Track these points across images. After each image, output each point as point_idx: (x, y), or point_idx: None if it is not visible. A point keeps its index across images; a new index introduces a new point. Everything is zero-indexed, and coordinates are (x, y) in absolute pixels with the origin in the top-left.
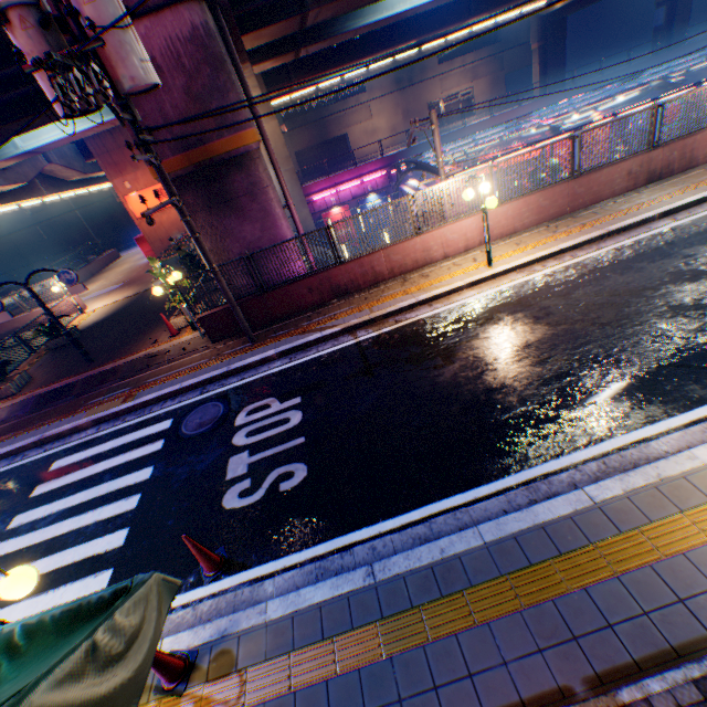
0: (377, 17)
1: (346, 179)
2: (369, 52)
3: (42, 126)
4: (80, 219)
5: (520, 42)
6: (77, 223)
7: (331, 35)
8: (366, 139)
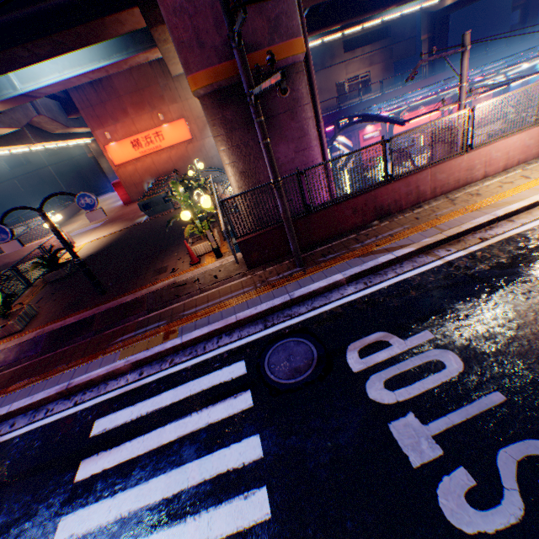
0: None
1: None
2: (312, 29)
3: (48, 57)
4: (52, 173)
5: (405, 38)
6: (50, 177)
7: None
8: None
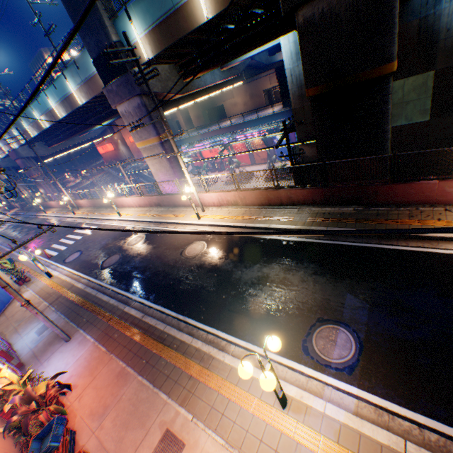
0: (96, 128)
1: None
2: None
3: None
4: None
5: None
6: None
7: (90, 132)
8: (232, 108)
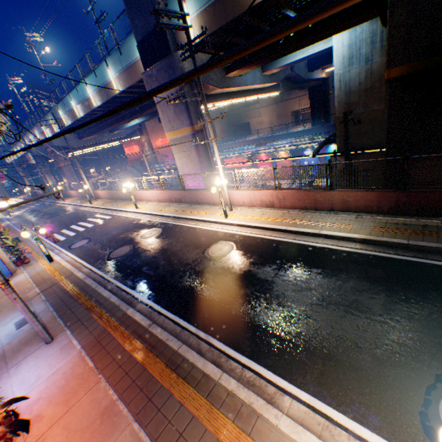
0: (126, 127)
1: None
2: None
3: None
4: None
5: None
6: None
7: (120, 130)
8: (257, 126)
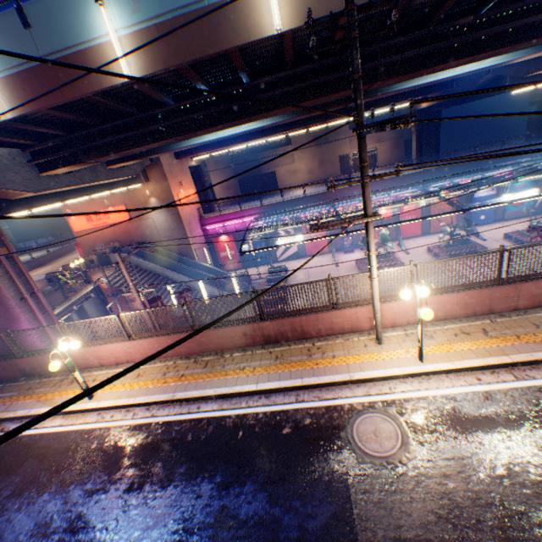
0: (192, 142)
1: (232, 217)
2: (249, 138)
3: None
4: None
5: None
6: None
7: (161, 152)
8: (289, 176)
